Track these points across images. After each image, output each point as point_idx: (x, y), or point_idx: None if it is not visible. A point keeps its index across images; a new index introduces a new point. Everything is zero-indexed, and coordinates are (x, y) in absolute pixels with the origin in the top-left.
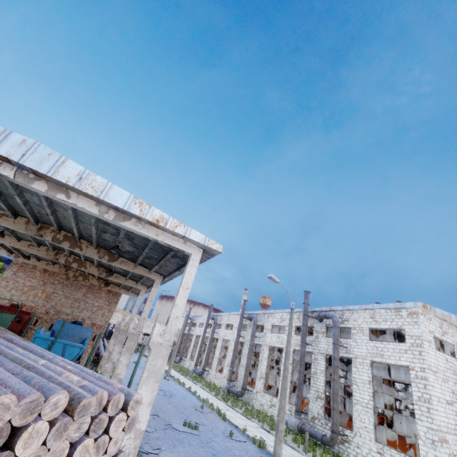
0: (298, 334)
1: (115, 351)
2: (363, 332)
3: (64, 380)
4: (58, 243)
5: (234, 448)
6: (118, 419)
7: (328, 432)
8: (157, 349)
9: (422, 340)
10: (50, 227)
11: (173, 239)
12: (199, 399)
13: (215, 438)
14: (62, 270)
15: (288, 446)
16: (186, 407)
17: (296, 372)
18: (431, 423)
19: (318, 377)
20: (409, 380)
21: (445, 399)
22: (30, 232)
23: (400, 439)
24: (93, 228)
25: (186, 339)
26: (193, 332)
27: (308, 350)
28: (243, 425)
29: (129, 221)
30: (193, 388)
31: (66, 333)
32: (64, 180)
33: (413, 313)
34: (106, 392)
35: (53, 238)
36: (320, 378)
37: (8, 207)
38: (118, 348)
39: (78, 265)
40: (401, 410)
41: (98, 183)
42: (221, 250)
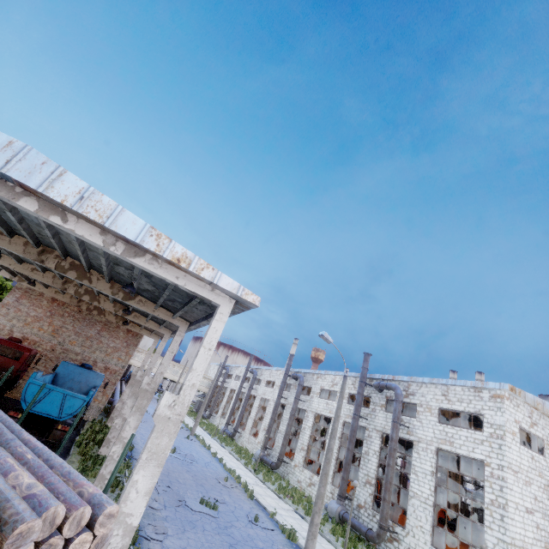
0: (352, 400)
1: (127, 405)
2: (431, 411)
3: (5, 488)
4: (63, 272)
5: (257, 538)
6: (78, 541)
7: (374, 525)
8: (163, 424)
9: (504, 431)
10: (54, 251)
11: (197, 284)
12: (225, 468)
13: (236, 522)
14: (74, 301)
15: (325, 539)
16: (208, 478)
17: (346, 444)
18: (503, 534)
19: (370, 458)
20: (481, 470)
21: (525, 506)
22: (29, 256)
23: (463, 545)
24: (102, 260)
25: (219, 392)
26: (227, 385)
27: (361, 425)
28: (273, 506)
29: (142, 258)
30: (220, 453)
31: (71, 378)
32: (60, 198)
33: (496, 396)
34: (62, 507)
35: (56, 265)
36: (372, 459)
37: (1, 223)
38: (131, 401)
39: (91, 298)
40: (467, 502)
41: (105, 206)
42: (258, 303)
